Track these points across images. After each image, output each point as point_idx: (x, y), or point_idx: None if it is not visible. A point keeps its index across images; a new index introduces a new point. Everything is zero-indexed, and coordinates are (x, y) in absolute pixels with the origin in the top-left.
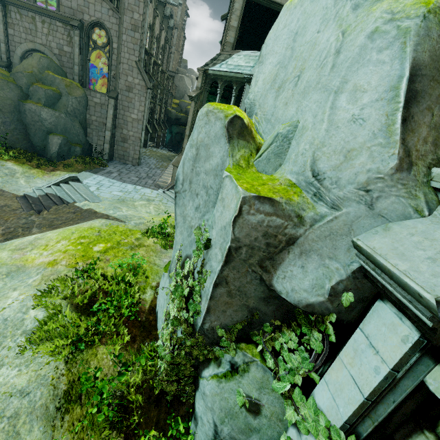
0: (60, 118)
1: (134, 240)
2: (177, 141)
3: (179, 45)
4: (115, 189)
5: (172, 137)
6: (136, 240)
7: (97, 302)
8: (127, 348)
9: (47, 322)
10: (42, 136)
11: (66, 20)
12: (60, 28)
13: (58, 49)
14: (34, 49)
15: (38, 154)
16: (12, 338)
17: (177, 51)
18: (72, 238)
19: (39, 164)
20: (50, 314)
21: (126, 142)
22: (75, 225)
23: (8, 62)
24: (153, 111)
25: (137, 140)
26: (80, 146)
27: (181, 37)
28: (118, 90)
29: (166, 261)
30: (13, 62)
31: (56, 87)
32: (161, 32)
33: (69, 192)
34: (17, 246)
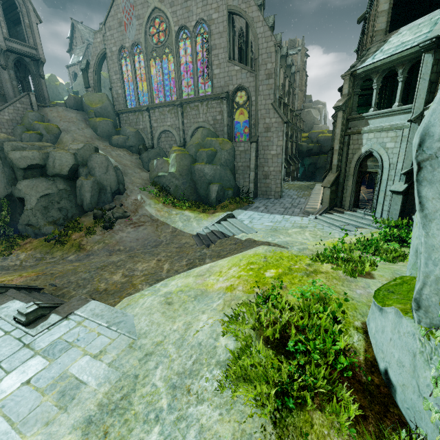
0: (216, 170)
1: (305, 266)
2: (310, 172)
3: (302, 84)
4: (265, 220)
5: (304, 170)
6: (308, 266)
7: (290, 339)
8: (357, 428)
9: (239, 356)
10: (205, 187)
11: (217, 97)
12: (213, 105)
13: (212, 120)
14: (198, 127)
15: (203, 202)
16: (207, 367)
17: (301, 91)
18: (241, 264)
19: (204, 209)
20: (242, 346)
21: (268, 178)
22: (240, 253)
23: (184, 142)
24: (286, 148)
25: (277, 174)
26: (231, 189)
27: (303, 77)
28: (258, 134)
29: (361, 293)
30: (186, 141)
31: (213, 147)
32: (285, 80)
33: (228, 227)
34: (198, 273)
